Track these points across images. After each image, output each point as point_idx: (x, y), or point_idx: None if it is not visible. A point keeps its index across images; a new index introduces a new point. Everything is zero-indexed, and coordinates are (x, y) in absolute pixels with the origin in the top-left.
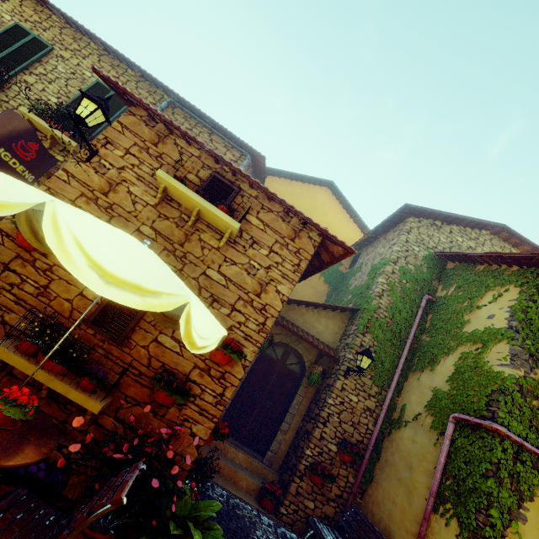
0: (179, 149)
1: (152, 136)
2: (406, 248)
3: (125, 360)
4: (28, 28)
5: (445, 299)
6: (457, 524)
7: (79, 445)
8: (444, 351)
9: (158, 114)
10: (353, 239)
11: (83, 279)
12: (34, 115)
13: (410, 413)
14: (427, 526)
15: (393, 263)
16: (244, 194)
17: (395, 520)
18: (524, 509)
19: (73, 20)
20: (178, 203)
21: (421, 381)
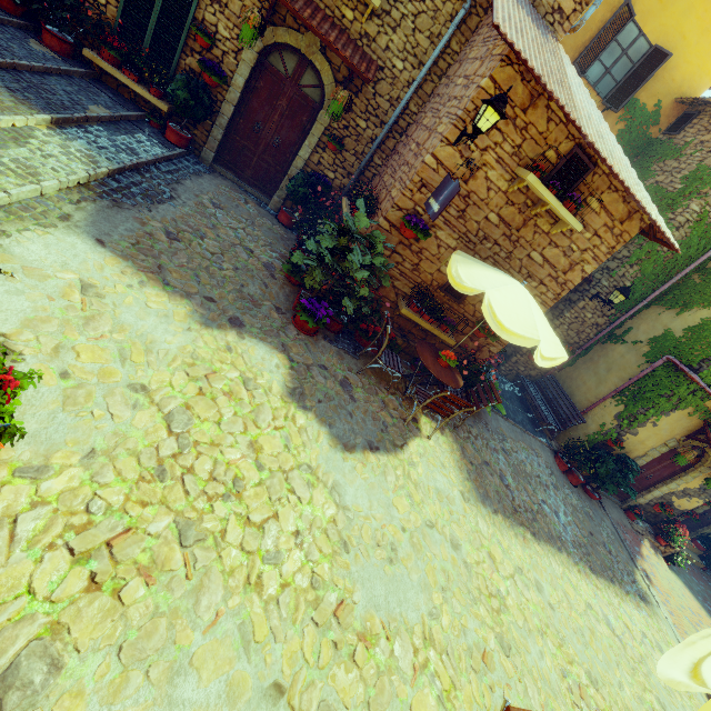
0: (549, 114)
1: (523, 98)
2: None
3: (460, 311)
4: None
5: None
6: (623, 408)
7: (466, 372)
8: (703, 304)
9: (551, 95)
10: (704, 74)
11: (537, 363)
12: None
13: (632, 337)
14: (602, 402)
15: None
16: (597, 172)
17: (580, 391)
18: (672, 412)
19: None
20: (527, 187)
21: (660, 317)
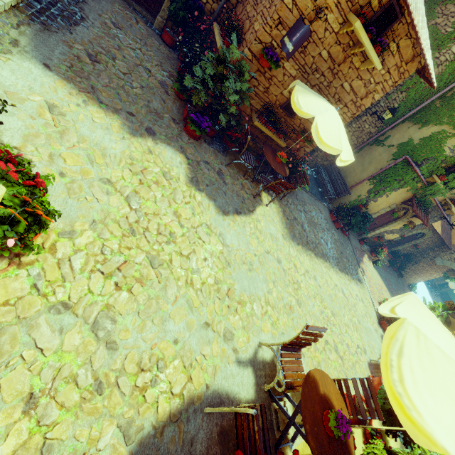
0: None
1: None
2: None
3: (290, 123)
4: None
5: None
6: (373, 186)
7: (291, 165)
8: (436, 122)
9: None
10: None
11: (337, 164)
12: None
13: (389, 142)
14: (362, 183)
15: None
16: (402, 21)
17: (351, 175)
18: (398, 189)
19: None
20: (352, 30)
21: (408, 130)
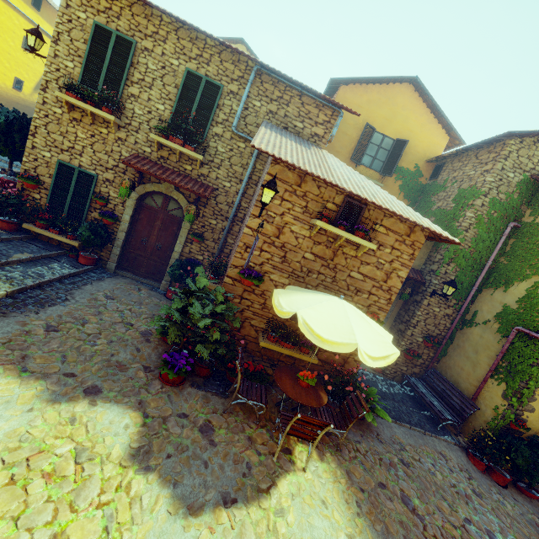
0: (317, 183)
1: (295, 179)
2: (500, 176)
3: None
4: (104, 22)
5: (531, 228)
6: (505, 385)
7: (331, 386)
8: (519, 278)
9: (307, 172)
10: (436, 144)
11: (369, 364)
12: (162, 139)
13: (481, 318)
14: (485, 384)
15: (484, 195)
16: (370, 208)
17: (462, 378)
18: None
19: (145, 1)
20: (324, 230)
21: (493, 297)
